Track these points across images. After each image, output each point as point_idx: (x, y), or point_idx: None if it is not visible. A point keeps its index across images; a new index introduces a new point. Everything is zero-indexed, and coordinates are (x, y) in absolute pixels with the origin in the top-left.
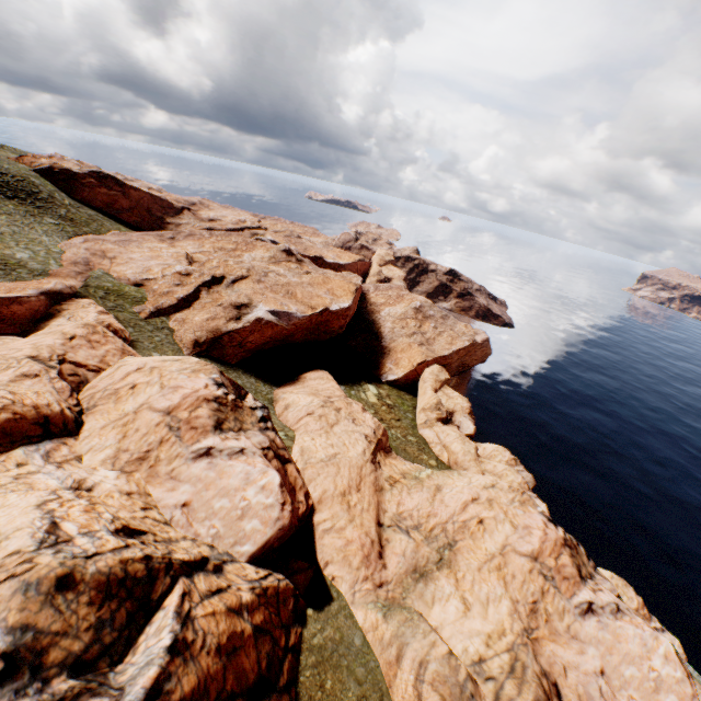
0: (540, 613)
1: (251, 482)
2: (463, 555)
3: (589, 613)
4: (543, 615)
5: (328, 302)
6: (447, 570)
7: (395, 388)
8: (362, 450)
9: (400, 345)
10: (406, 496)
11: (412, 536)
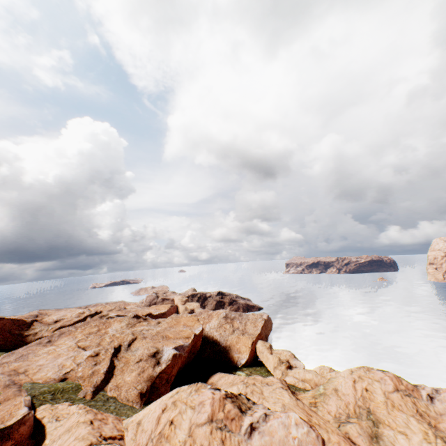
0: (423, 414)
1: (288, 426)
2: (377, 412)
3: (432, 399)
4: (424, 414)
5: (190, 331)
6: (380, 424)
7: (249, 366)
8: (288, 395)
9: (233, 340)
10: (327, 406)
11: (352, 421)
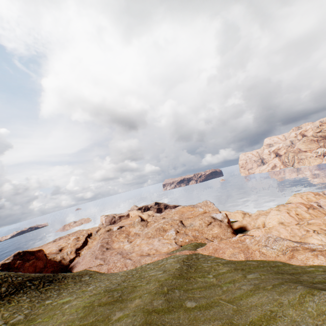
0: None
1: (325, 202)
2: None
3: (325, 194)
4: None
5: (198, 211)
6: None
7: None
8: None
9: None
10: None
11: None
